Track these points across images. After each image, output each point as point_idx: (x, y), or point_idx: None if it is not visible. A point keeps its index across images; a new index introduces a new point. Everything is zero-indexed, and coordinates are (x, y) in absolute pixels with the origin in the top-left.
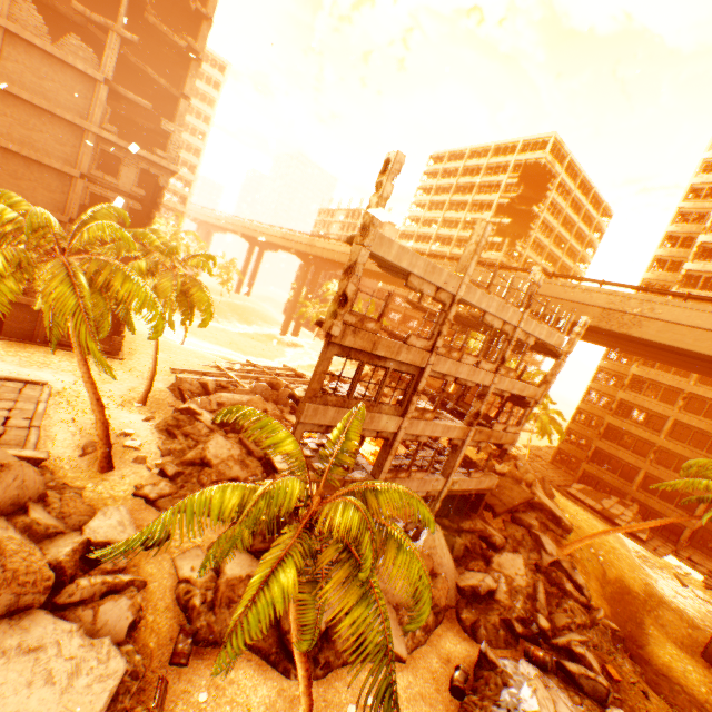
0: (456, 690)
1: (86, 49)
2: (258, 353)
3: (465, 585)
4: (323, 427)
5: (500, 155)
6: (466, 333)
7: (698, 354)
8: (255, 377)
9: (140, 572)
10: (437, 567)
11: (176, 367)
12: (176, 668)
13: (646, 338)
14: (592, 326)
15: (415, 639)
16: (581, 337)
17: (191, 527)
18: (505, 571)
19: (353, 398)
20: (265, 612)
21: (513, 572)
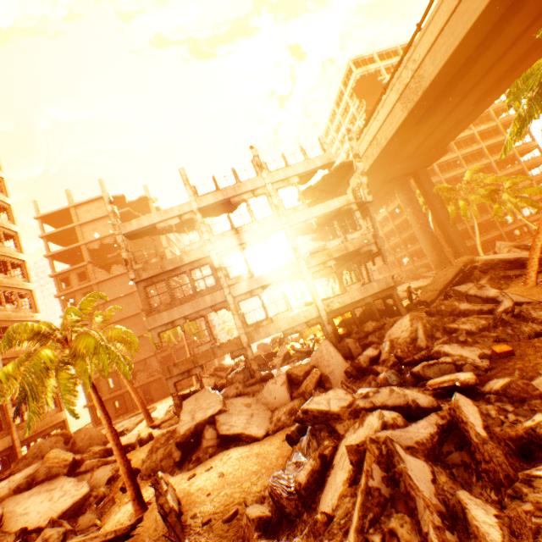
0: (289, 439)
1: (119, 266)
2: None
3: (346, 368)
4: (169, 325)
5: (340, 104)
6: (227, 218)
7: (470, 35)
8: None
9: (131, 456)
10: (324, 369)
11: None
12: (126, 493)
13: (433, 76)
14: (408, 115)
15: (279, 423)
16: (464, 120)
17: (17, 379)
18: (393, 336)
19: (177, 300)
20: None
21: (399, 332)
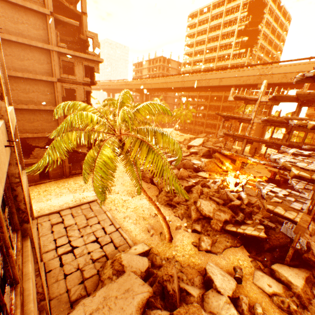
0: None
1: None
2: None
3: None
4: None
5: (232, 1)
6: None
7: None
8: None
9: (251, 299)
10: None
11: None
12: None
13: None
14: None
15: None
16: (314, 89)
17: None
18: None
19: None
20: None
21: None
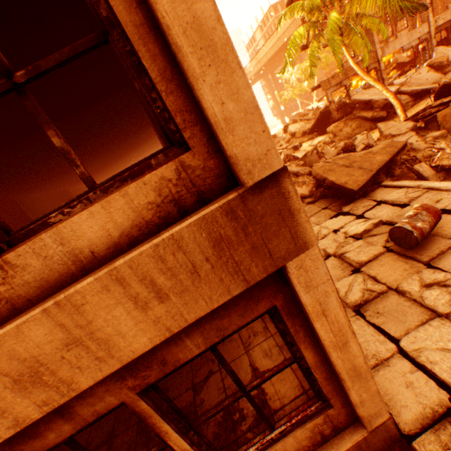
0: None
1: None
2: None
3: None
4: (325, 44)
5: None
6: None
7: None
8: None
9: None
10: None
11: None
12: None
13: None
14: None
15: None
16: None
17: (296, 51)
18: None
19: None
20: (333, 26)
21: None
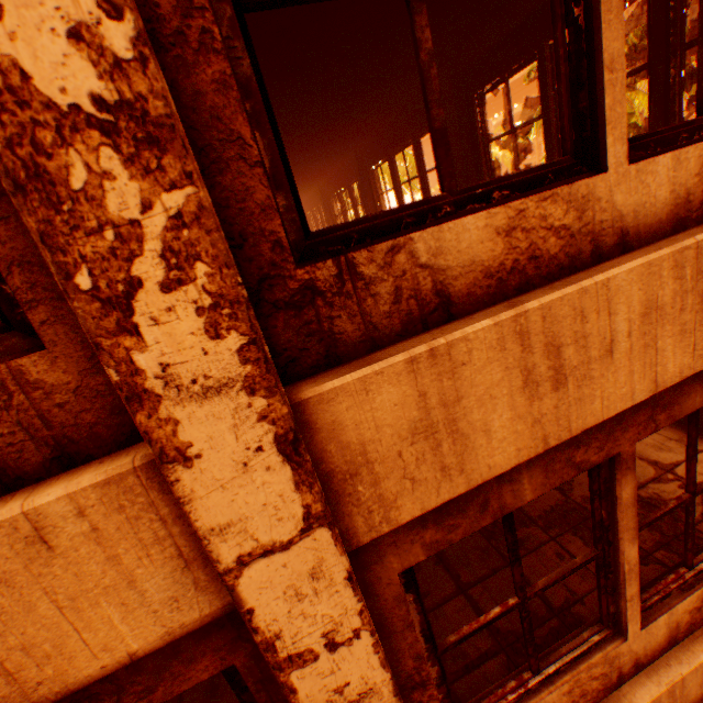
0: None
1: None
2: None
3: None
4: None
5: None
6: None
7: None
8: None
9: None
10: None
11: None
12: None
13: None
14: None
15: None
16: None
17: None
18: None
19: None
20: None
21: None
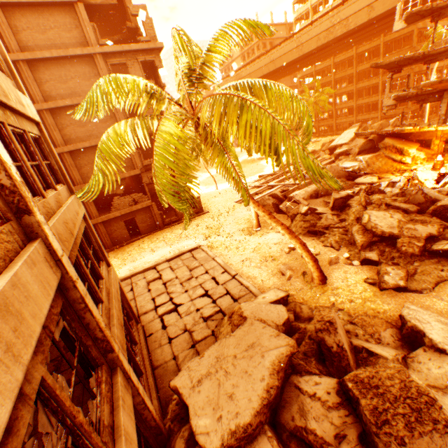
0: None
1: None
2: (250, 173)
3: None
4: None
5: None
6: None
7: None
8: (285, 178)
9: None
10: None
11: (237, 200)
12: None
13: None
14: None
15: None
16: None
17: None
18: None
19: None
20: None
21: None
